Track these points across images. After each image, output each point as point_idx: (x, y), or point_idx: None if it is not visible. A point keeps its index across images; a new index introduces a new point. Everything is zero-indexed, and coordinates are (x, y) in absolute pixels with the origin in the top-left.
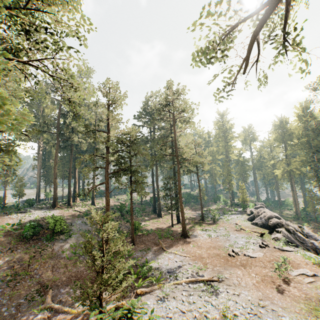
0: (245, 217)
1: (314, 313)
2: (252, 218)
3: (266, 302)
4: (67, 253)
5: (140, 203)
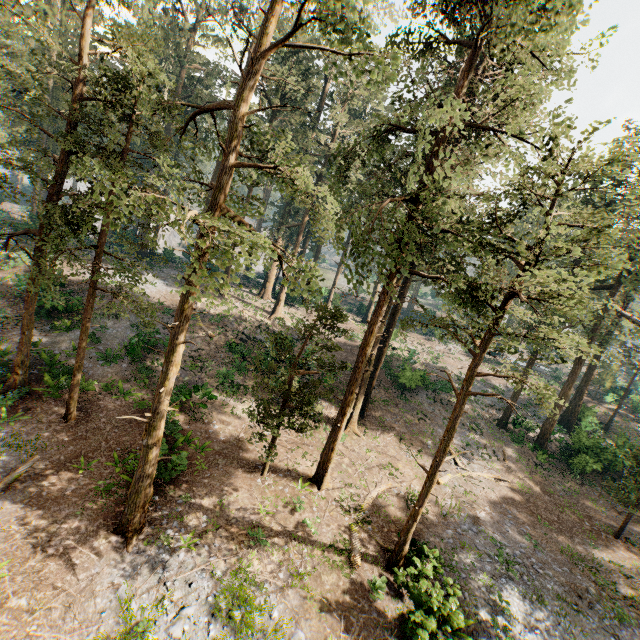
0: None
1: None
2: None
3: None
4: (4, 348)
5: (388, 368)
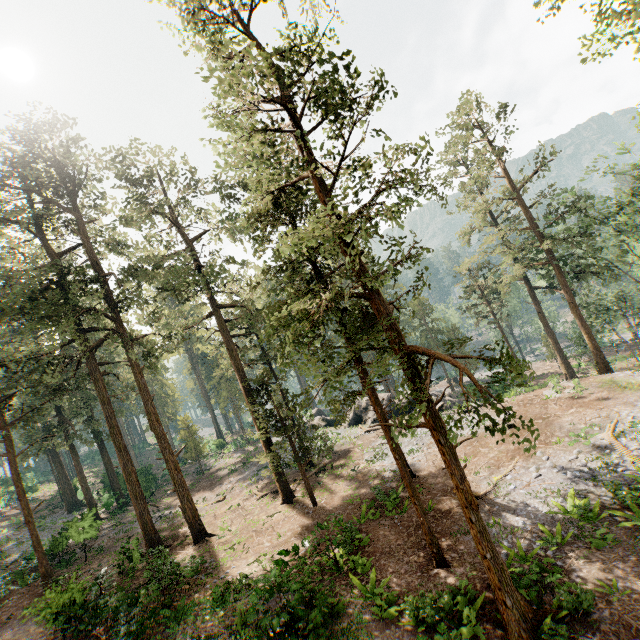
0: (334, 429)
1: (638, 388)
2: (355, 419)
3: (636, 403)
4: None
5: None
